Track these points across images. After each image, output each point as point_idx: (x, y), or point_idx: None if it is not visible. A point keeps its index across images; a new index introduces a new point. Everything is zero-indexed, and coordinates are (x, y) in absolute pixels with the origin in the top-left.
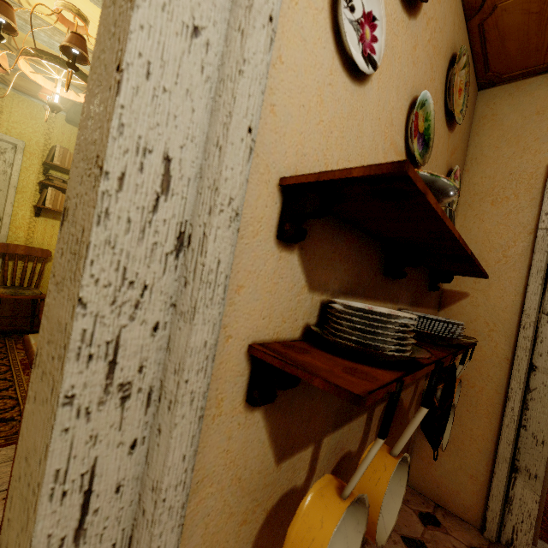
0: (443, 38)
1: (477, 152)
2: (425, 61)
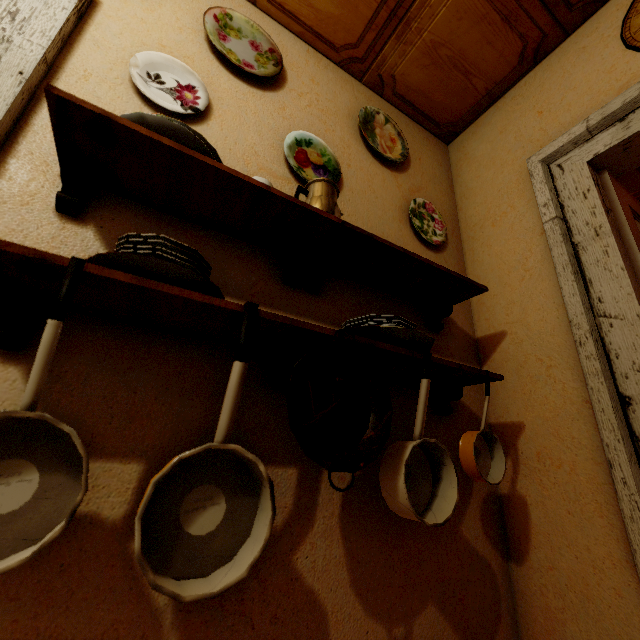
0: (337, 105)
1: (463, 190)
2: (307, 118)
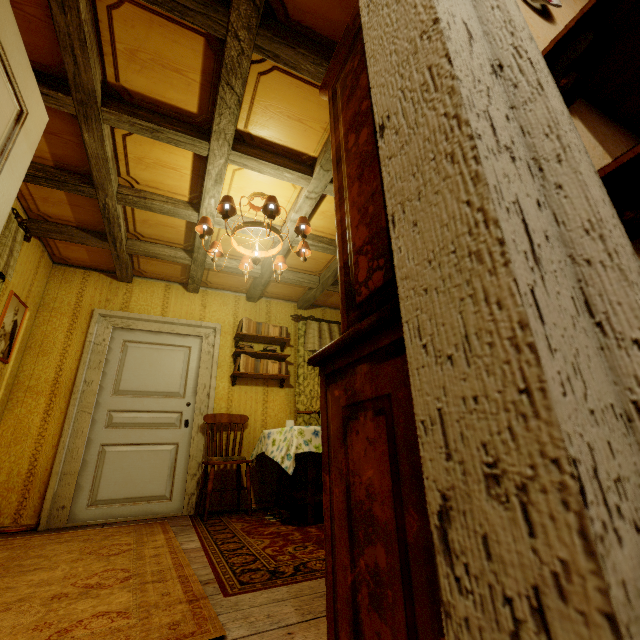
0: None
1: None
2: None
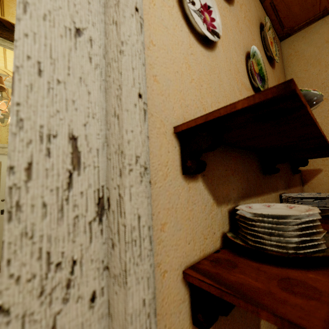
0: (251, 14)
1: (293, 77)
2: (246, 29)
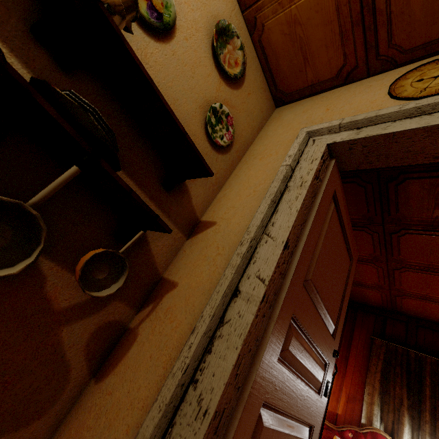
0: (211, 3)
1: (263, 134)
2: None
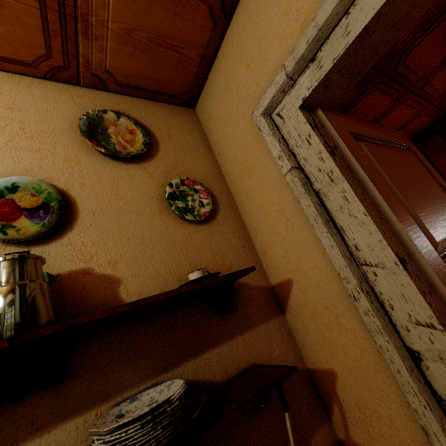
0: (53, 123)
1: (218, 147)
2: (10, 155)
